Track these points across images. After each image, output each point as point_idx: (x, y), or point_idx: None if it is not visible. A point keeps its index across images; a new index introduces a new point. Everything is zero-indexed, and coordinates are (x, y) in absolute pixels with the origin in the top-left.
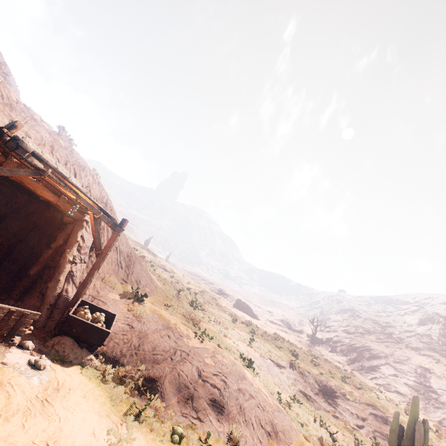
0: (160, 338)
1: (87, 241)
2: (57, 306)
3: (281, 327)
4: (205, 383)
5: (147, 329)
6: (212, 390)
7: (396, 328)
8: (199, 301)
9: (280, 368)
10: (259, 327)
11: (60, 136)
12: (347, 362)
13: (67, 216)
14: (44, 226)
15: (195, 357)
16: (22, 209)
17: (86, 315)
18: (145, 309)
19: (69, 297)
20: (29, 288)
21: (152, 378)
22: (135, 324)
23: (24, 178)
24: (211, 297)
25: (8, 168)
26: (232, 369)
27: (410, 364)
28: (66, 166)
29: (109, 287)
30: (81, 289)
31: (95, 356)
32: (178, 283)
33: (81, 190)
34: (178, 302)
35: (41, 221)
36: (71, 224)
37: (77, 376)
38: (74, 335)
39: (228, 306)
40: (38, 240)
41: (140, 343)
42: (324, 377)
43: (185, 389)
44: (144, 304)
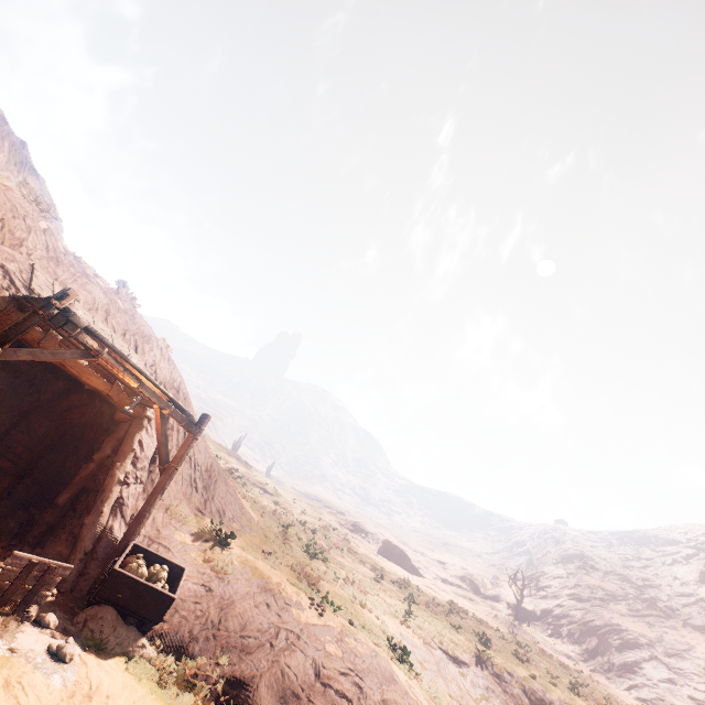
0: (254, 608)
1: (147, 448)
2: (95, 556)
3: (461, 590)
4: (327, 689)
5: (233, 592)
6: (339, 702)
7: (661, 589)
8: (320, 544)
9: (459, 665)
10: (423, 590)
11: (120, 295)
12: (582, 656)
13: (122, 411)
14: (85, 427)
15: (310, 642)
16: (55, 401)
17: (140, 569)
18: (232, 558)
19: (114, 539)
20: (54, 525)
21: (240, 680)
22: (215, 584)
23: (67, 360)
24: (340, 536)
25: (51, 351)
26: (372, 664)
27: (696, 659)
28: (125, 337)
29: (176, 522)
30: (135, 526)
31: (148, 640)
32: (285, 513)
33: (146, 375)
34: (284, 547)
35: (82, 420)
36: (125, 422)
37: (120, 675)
38: (118, 604)
39: (370, 553)
40: (74, 449)
41: (221, 617)
42: (538, 683)
43: (293, 700)
44: (230, 551)
